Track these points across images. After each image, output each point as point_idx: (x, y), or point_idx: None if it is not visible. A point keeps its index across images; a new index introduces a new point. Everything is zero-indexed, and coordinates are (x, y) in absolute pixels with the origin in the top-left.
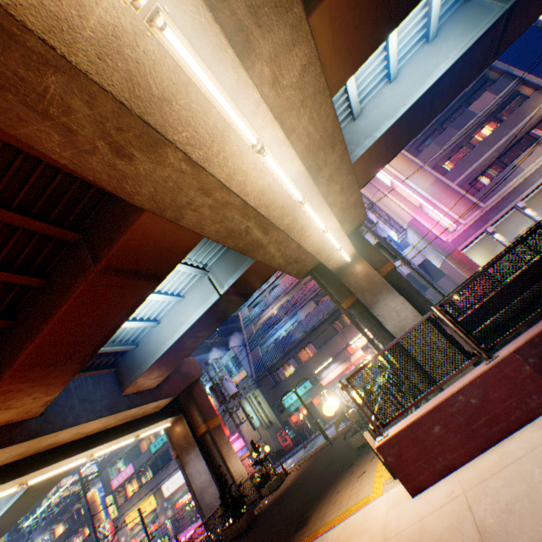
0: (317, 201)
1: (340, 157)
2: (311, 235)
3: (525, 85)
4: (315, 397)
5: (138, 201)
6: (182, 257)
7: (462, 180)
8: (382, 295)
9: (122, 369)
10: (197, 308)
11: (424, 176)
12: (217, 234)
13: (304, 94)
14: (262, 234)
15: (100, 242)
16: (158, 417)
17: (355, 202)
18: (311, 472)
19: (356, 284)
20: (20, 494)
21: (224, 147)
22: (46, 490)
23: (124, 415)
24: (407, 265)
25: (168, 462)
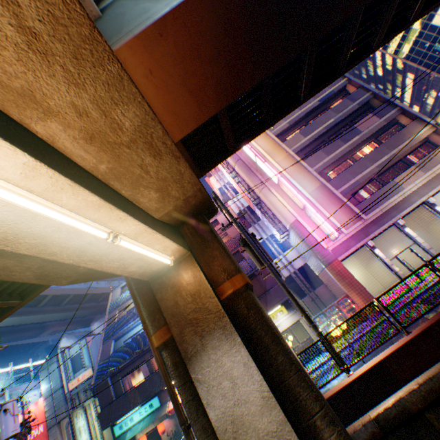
0: None
1: None
2: None
3: (404, 115)
4: (160, 422)
5: None
6: None
7: (346, 189)
8: (214, 337)
9: None
10: None
11: (311, 180)
12: None
13: None
14: None
15: None
16: None
17: (147, 136)
18: None
19: (176, 307)
20: None
21: None
22: None
23: None
24: (276, 277)
25: None
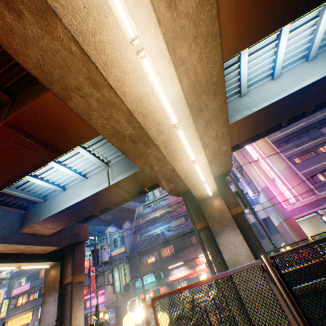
0: (191, 131)
1: (220, 108)
2: (182, 160)
3: None
4: (162, 286)
5: (24, 62)
6: (80, 142)
7: (307, 172)
8: (227, 228)
9: (29, 213)
10: (91, 189)
11: (281, 161)
12: (103, 128)
13: (198, 30)
14: (144, 145)
15: (17, 105)
16: (41, 258)
17: (225, 152)
18: None
19: (210, 214)
20: None
21: (102, 29)
22: None
23: (13, 247)
24: (253, 214)
25: None
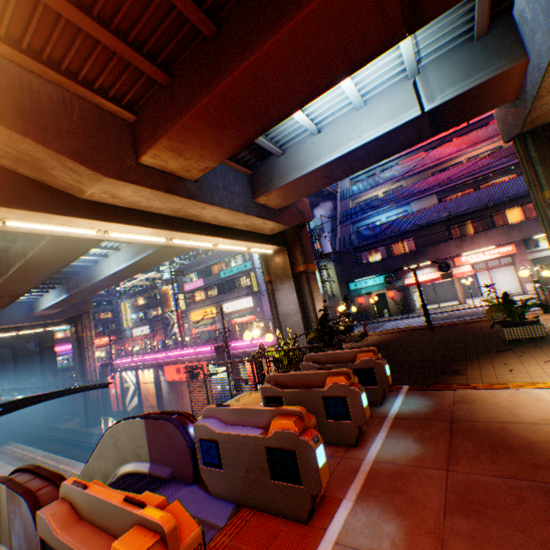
0: None
1: None
2: None
3: None
4: (391, 291)
5: None
6: None
7: None
8: None
9: (258, 176)
10: (379, 124)
11: None
12: None
13: None
14: None
15: None
16: (268, 240)
17: None
18: (414, 342)
19: None
20: (142, 257)
21: None
22: (157, 264)
23: (250, 222)
24: None
25: (231, 290)
